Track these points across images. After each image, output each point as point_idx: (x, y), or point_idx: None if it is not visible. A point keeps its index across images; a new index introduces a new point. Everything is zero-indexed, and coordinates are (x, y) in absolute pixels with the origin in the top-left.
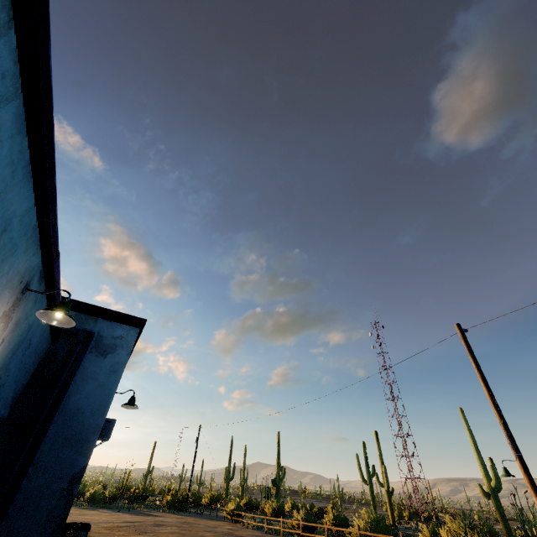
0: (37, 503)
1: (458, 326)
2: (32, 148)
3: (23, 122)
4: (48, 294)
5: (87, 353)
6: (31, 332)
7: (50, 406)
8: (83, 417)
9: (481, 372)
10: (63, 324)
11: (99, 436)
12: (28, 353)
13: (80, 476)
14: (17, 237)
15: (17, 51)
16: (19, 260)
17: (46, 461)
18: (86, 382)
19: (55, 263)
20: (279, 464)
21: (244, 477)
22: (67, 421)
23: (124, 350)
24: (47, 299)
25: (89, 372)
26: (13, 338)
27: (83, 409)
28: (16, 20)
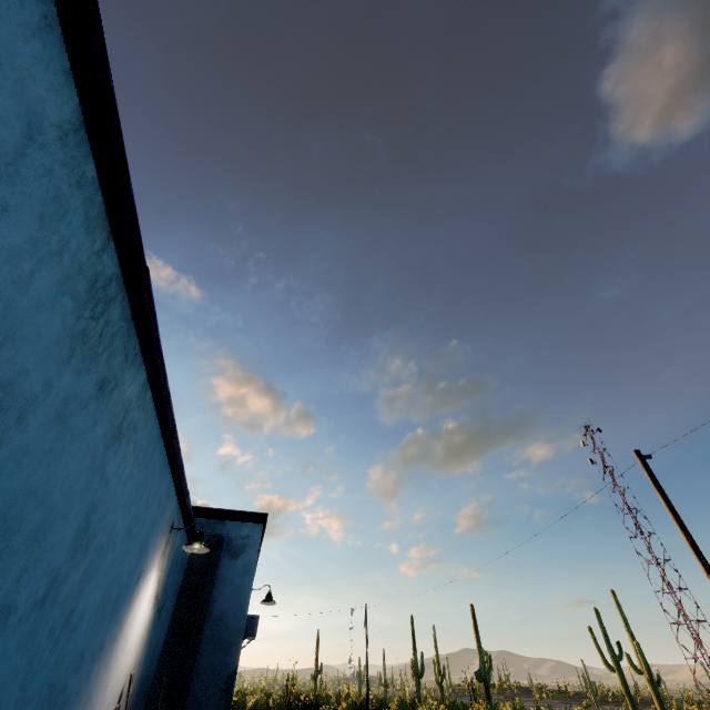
0: (204, 703)
1: (636, 453)
2: (168, 453)
3: (163, 446)
4: (185, 521)
5: (221, 558)
6: (177, 554)
7: (200, 613)
8: (227, 621)
9: (673, 511)
10: (201, 550)
11: (246, 635)
12: (177, 571)
13: (233, 677)
14: (165, 503)
15: (159, 423)
16: (167, 514)
17: (205, 665)
18: (224, 586)
19: (187, 499)
20: (481, 650)
21: (440, 671)
22: (215, 626)
23: (252, 549)
24: (184, 524)
25: (226, 576)
26: (167, 565)
27: (226, 612)
28: (158, 414)
